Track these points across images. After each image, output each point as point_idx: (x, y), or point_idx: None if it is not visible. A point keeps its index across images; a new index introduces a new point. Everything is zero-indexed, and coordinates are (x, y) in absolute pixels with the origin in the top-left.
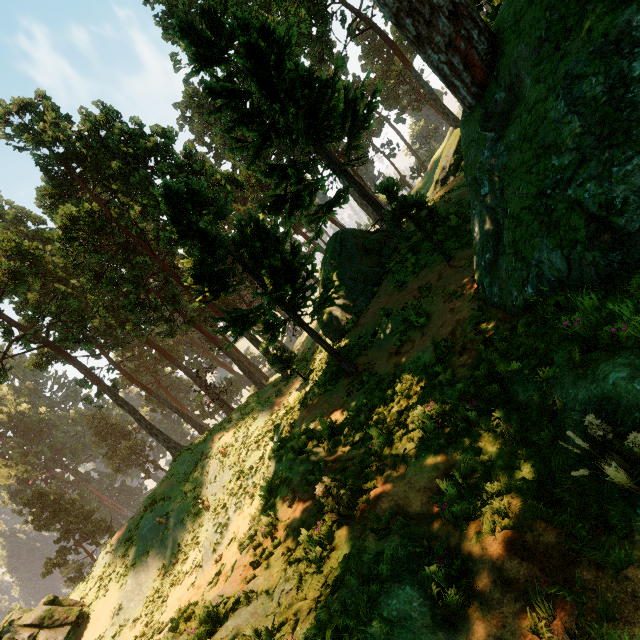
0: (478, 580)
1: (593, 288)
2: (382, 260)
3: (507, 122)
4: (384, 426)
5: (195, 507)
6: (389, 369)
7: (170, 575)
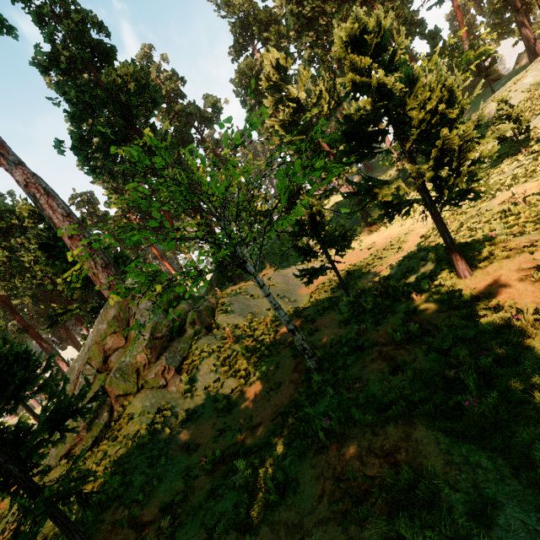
0: None
1: None
2: None
3: None
4: None
5: None
6: None
7: None
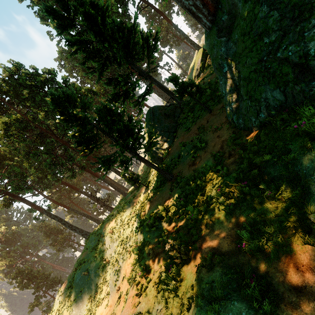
0: (278, 289)
1: (303, 105)
2: (175, 119)
3: (231, 30)
4: (195, 204)
5: (101, 263)
6: (191, 173)
7: (94, 301)
